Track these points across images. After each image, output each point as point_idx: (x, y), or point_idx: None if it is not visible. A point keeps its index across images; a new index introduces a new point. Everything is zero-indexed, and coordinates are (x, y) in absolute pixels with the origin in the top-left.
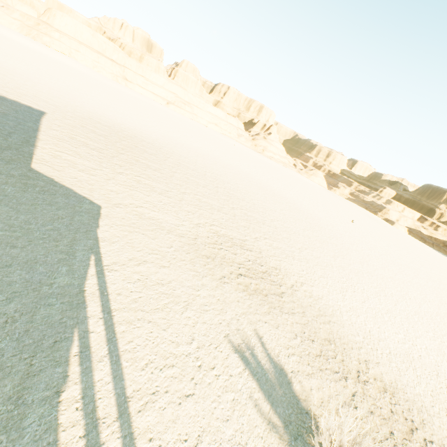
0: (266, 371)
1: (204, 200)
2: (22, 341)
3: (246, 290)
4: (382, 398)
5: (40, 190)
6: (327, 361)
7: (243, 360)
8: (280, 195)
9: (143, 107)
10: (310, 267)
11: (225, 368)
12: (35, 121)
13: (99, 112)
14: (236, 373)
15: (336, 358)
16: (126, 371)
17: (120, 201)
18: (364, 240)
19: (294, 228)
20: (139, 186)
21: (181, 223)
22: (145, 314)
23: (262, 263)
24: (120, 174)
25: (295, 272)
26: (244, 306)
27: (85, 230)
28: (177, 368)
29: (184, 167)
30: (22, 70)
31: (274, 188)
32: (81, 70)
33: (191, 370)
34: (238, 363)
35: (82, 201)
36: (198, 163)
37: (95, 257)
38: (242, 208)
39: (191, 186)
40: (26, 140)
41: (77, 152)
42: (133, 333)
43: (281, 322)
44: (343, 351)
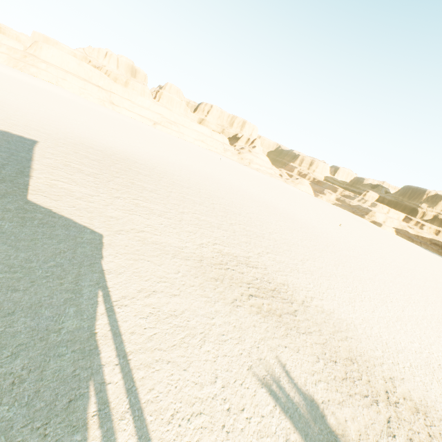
0: (297, 405)
1: (203, 218)
2: (32, 405)
3: (259, 312)
4: (416, 420)
5: (38, 223)
6: (354, 384)
7: (271, 395)
8: (273, 207)
9: (131, 129)
10: (315, 279)
11: (255, 408)
12: (28, 151)
13: (90, 137)
14: (267, 412)
15: (362, 379)
16: (152, 428)
17: (121, 227)
18: (359, 245)
19: (292, 239)
20: (138, 209)
21: (184, 245)
22: (163, 353)
23: (269, 280)
24: (118, 199)
25: (303, 286)
26: (261, 331)
27: (89, 263)
28: (205, 415)
29: (179, 186)
30: (11, 101)
31: (265, 199)
32: (68, 97)
33: (220, 416)
34: (267, 400)
35: (82, 231)
36: (191, 180)
37: (102, 292)
38: (240, 223)
39: (188, 204)
40: (21, 170)
41: (72, 179)
42: (153, 378)
43: (300, 344)
44: (367, 370)
